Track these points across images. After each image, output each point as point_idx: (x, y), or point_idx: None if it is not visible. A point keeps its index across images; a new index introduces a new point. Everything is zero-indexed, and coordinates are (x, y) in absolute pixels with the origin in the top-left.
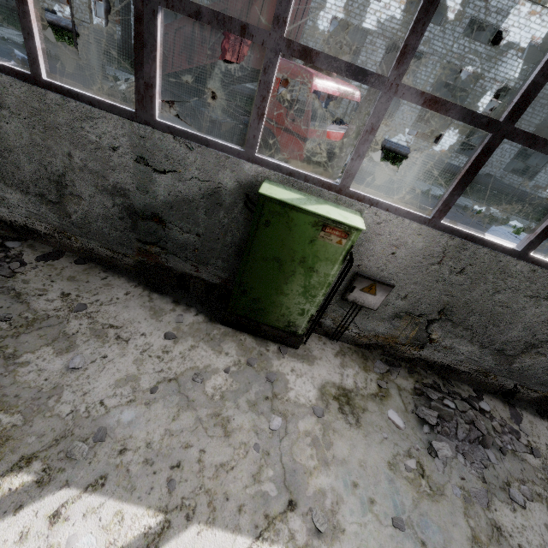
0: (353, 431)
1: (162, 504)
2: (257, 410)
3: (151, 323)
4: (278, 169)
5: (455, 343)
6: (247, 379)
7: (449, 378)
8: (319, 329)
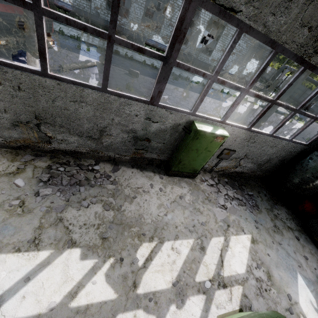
0: None
1: None
2: None
3: None
4: None
5: (64, 137)
6: None
7: (81, 158)
8: None
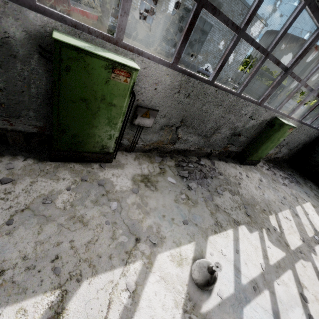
0: (155, 193)
1: (55, 285)
2: (99, 204)
3: None
4: (63, 21)
5: (188, 137)
6: (86, 189)
7: (187, 156)
8: (121, 148)
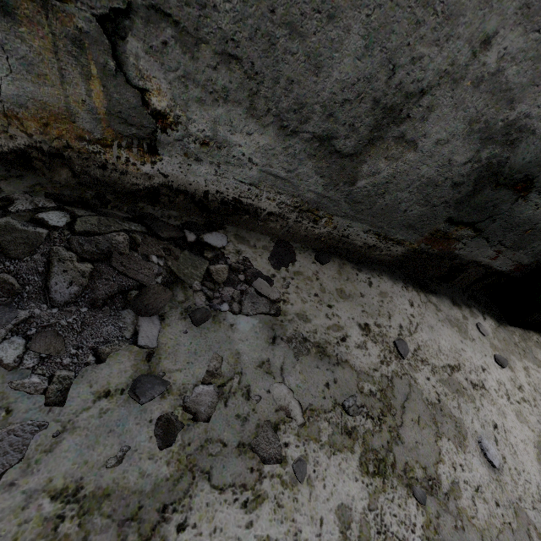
0: None
1: None
2: None
3: (471, 346)
4: None
5: None
6: None
7: None
8: None
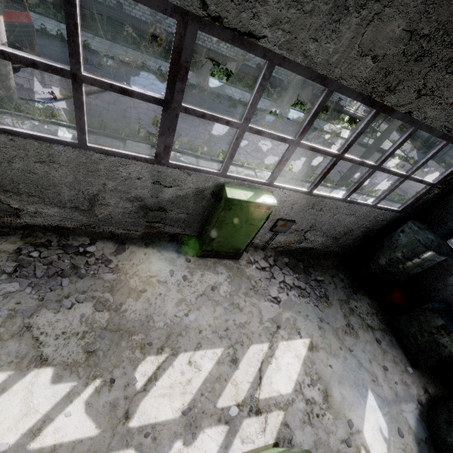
0: None
1: None
2: None
3: None
4: None
5: (38, 208)
6: None
7: (70, 235)
8: None
